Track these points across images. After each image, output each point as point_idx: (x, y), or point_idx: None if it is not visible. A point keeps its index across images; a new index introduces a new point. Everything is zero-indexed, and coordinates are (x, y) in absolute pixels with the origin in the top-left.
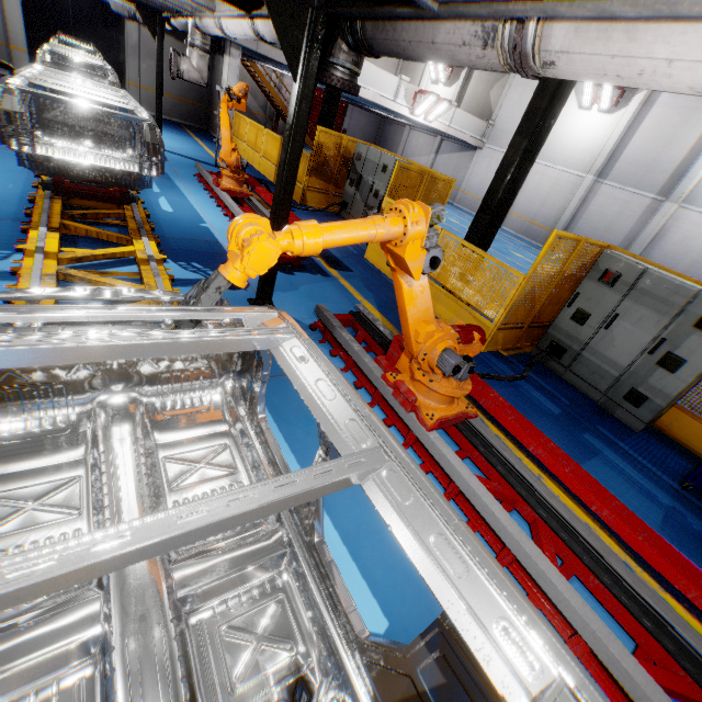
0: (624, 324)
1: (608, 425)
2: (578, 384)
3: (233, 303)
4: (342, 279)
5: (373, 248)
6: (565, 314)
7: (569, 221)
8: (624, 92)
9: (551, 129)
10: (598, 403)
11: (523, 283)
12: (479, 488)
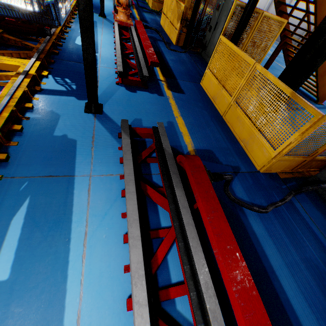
0: None
1: None
2: None
3: None
4: None
5: None
6: None
7: None
8: None
9: None
10: None
11: None
12: None
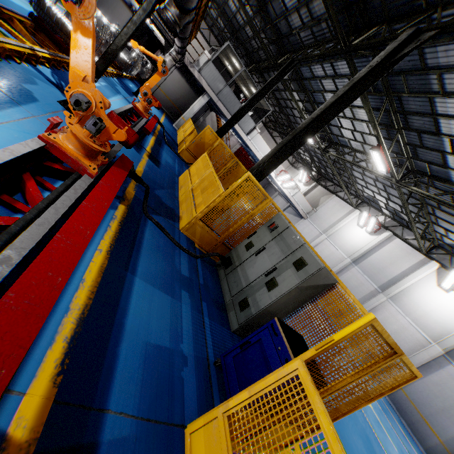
0: (265, 254)
1: (214, 310)
2: (225, 288)
3: (51, 92)
4: (146, 160)
5: (185, 174)
6: (244, 242)
7: None
8: (380, 229)
9: (291, 154)
10: (226, 303)
11: (221, 195)
12: (4, 155)
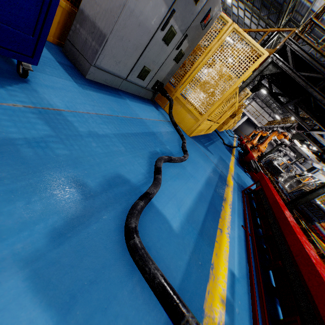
0: None
1: None
2: None
3: None
4: None
5: None
6: None
7: None
8: None
9: None
10: None
11: None
12: None
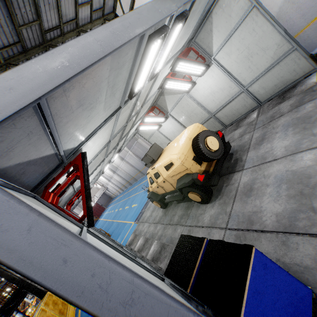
0: None
1: None
2: None
3: None
4: None
5: None
6: None
7: (118, 186)
8: None
9: None
10: None
11: None
12: None
